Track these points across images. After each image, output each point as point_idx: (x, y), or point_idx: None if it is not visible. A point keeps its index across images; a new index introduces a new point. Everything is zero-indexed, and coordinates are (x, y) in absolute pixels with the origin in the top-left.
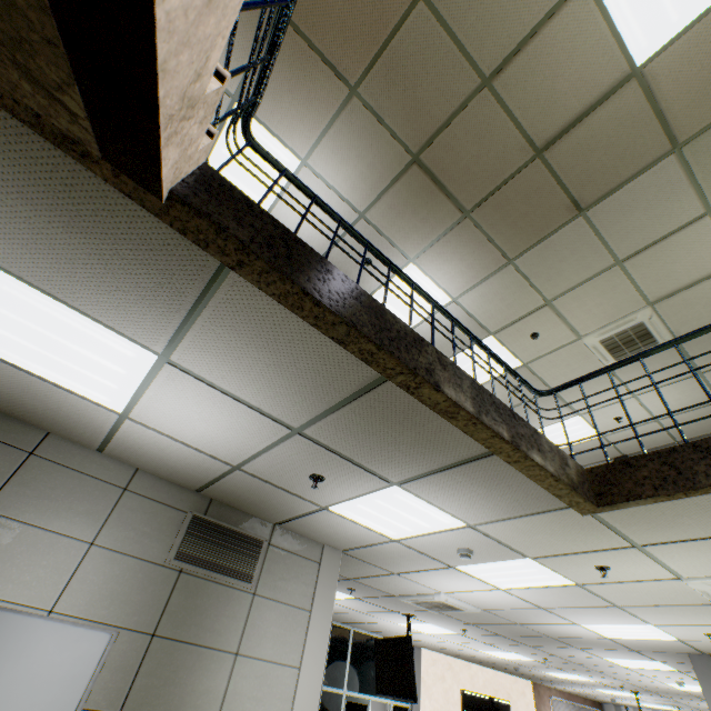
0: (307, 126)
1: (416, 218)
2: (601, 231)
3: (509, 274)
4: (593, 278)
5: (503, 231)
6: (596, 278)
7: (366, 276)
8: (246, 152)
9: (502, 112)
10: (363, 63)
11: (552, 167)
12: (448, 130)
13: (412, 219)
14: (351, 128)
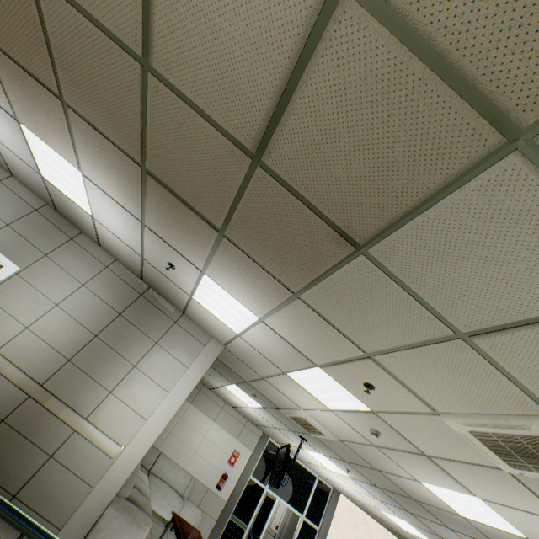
0: (62, 139)
1: (181, 230)
2: (408, 282)
3: (303, 309)
4: (425, 345)
5: (269, 258)
6: (429, 346)
7: (178, 277)
8: (51, 165)
9: (185, 104)
10: (50, 69)
11: (284, 178)
12: (149, 134)
13: (179, 231)
14: (86, 139)
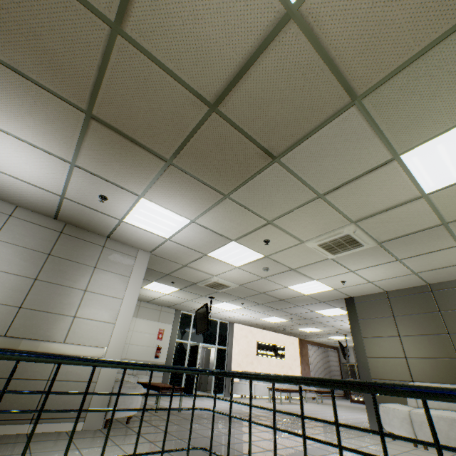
0: None
1: (124, 165)
2: (299, 173)
3: (229, 205)
4: (302, 206)
5: (210, 174)
6: (304, 206)
7: (109, 206)
8: None
9: (154, 64)
10: None
11: (232, 120)
12: (105, 85)
13: (121, 166)
14: (0, 84)
